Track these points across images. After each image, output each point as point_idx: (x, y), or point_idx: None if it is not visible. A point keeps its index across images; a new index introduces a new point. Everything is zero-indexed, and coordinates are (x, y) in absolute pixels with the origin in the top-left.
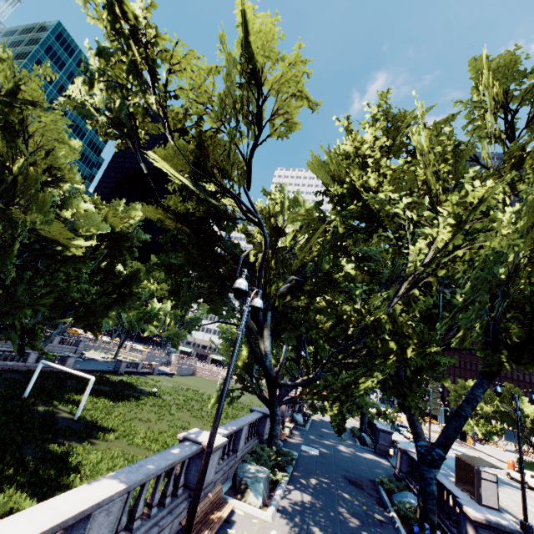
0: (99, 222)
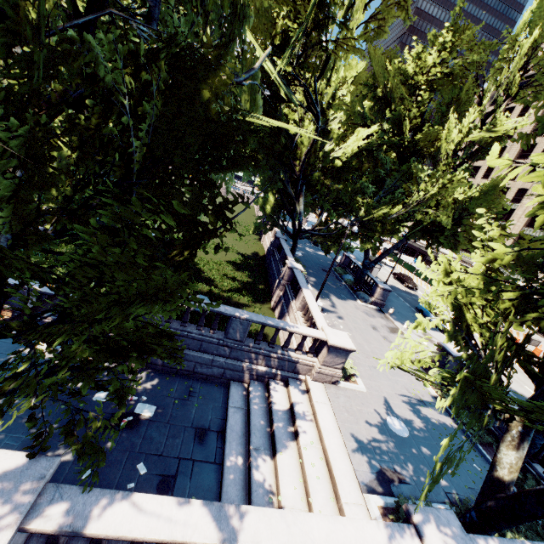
0: None
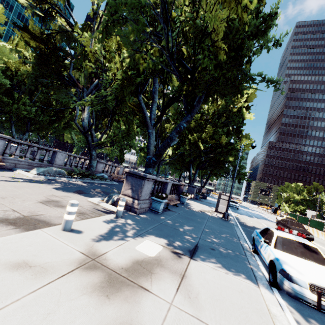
0: (7, 53)
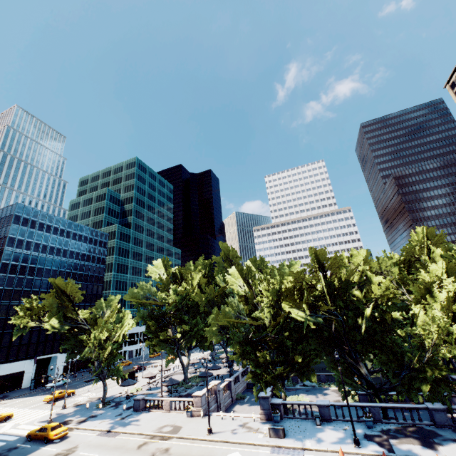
0: None
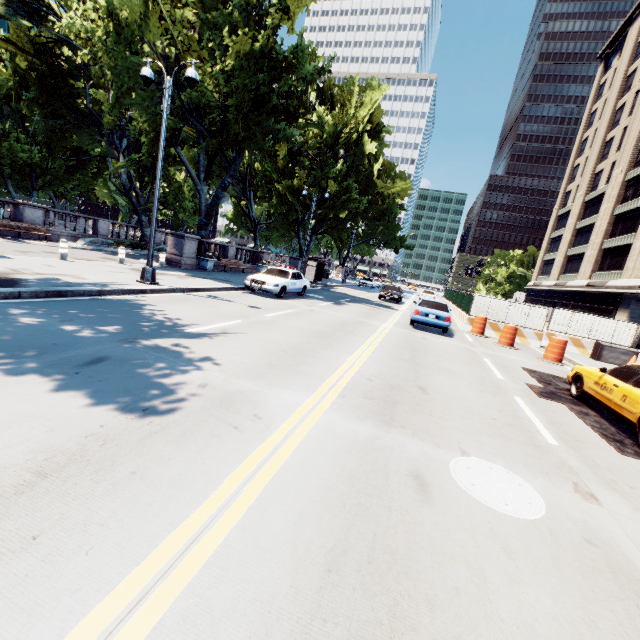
0: None
